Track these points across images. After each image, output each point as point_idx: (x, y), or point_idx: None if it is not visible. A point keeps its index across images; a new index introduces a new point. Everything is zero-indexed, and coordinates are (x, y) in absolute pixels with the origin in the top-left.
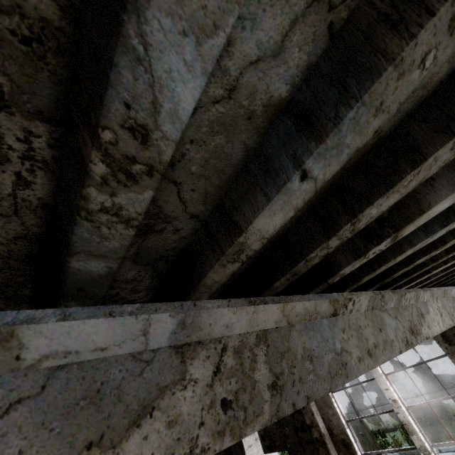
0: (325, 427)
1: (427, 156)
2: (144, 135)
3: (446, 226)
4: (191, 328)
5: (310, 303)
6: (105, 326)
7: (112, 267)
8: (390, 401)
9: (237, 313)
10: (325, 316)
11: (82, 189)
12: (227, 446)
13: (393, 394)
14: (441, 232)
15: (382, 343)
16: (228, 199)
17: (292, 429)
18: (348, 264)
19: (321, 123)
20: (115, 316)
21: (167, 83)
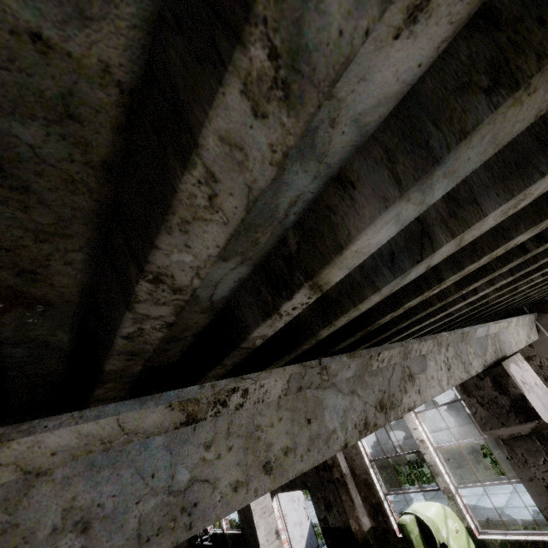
0: (348, 467)
1: (196, 134)
2: None
3: (419, 262)
4: None
5: (99, 424)
6: None
7: None
8: (418, 441)
9: None
10: (159, 431)
11: None
12: None
13: (421, 434)
14: (417, 270)
15: (305, 441)
16: None
17: (313, 468)
18: (257, 325)
19: None
20: None
21: None
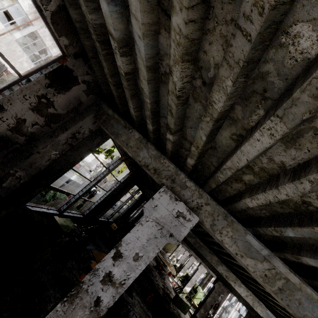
0: None
1: None
2: (282, 232)
3: None
4: (270, 257)
5: (315, 295)
6: (257, 243)
7: (264, 233)
8: None
9: (283, 267)
10: None
11: (268, 227)
12: (260, 280)
13: None
14: None
15: None
16: (303, 246)
17: None
18: None
19: None
20: (259, 243)
21: (288, 232)
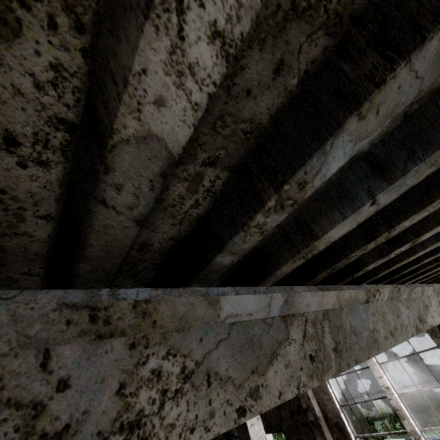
0: (320, 411)
1: None
2: (303, 186)
3: None
4: (290, 304)
5: (353, 292)
6: (253, 300)
7: (234, 261)
8: (383, 388)
9: (313, 296)
10: (361, 303)
11: (254, 214)
12: (316, 385)
13: (386, 382)
14: None
15: (399, 326)
16: (307, 214)
17: (288, 412)
18: (373, 262)
19: (392, 171)
20: (257, 293)
21: (330, 162)
